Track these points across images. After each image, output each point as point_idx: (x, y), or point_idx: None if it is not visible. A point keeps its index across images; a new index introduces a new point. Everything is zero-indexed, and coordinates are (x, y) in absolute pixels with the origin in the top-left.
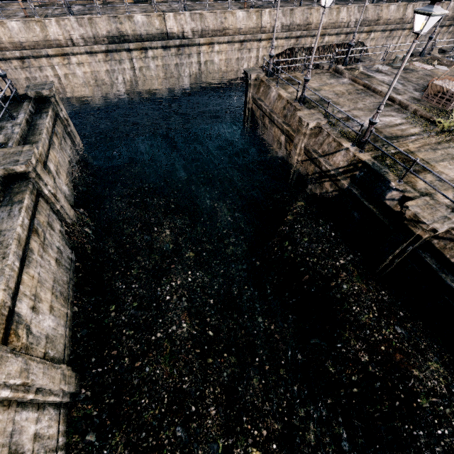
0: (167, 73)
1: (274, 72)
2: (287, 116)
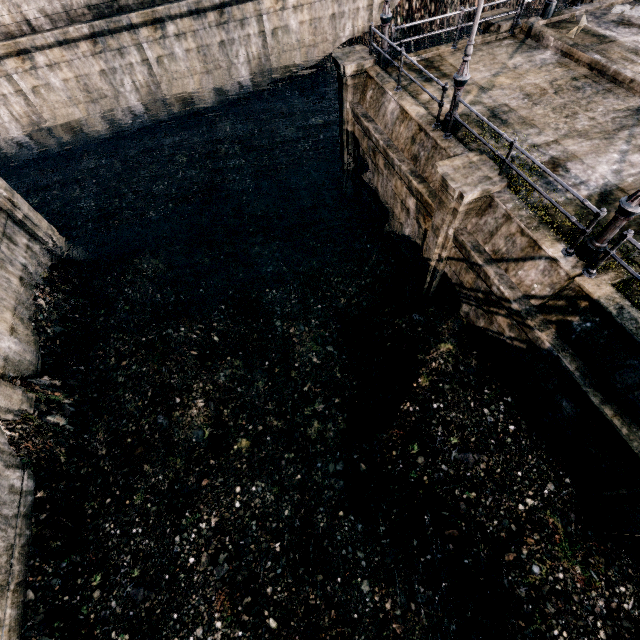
0: (208, 62)
1: (403, 33)
2: (419, 159)
